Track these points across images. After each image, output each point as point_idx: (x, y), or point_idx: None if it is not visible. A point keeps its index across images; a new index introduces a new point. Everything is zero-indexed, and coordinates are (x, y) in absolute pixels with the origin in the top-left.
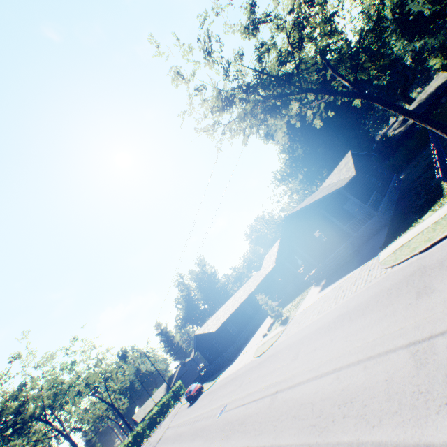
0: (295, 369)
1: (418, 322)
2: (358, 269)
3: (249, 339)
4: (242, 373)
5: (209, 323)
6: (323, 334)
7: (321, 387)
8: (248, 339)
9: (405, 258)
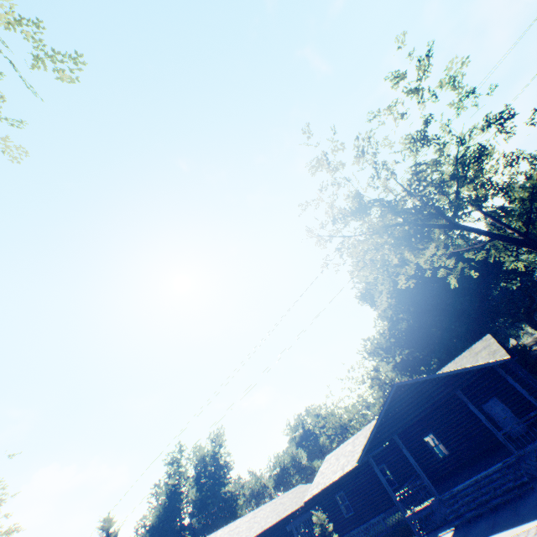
0: None
1: None
2: None
3: None
4: None
5: None
6: None
7: None
8: None
9: None
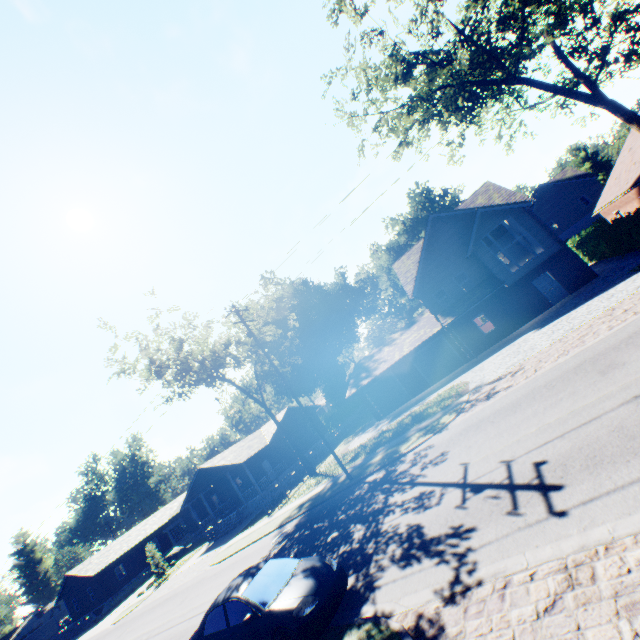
0: None
1: (158, 625)
2: (217, 549)
3: (134, 591)
4: None
5: (93, 560)
6: (146, 616)
7: None
8: (135, 589)
9: (214, 562)
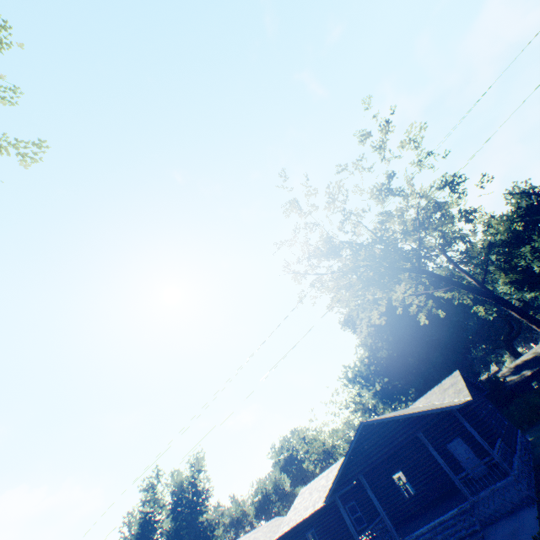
0: None
1: None
2: None
3: None
4: None
5: None
6: None
7: None
8: None
9: None
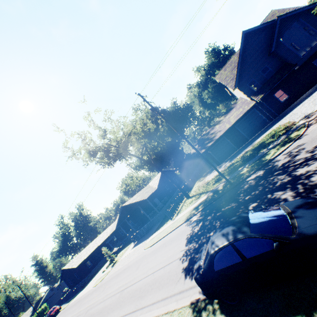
0: (99, 297)
1: (128, 281)
2: (143, 243)
3: (98, 271)
4: (83, 297)
5: (74, 260)
6: (115, 279)
7: (99, 307)
8: (98, 271)
9: (147, 247)
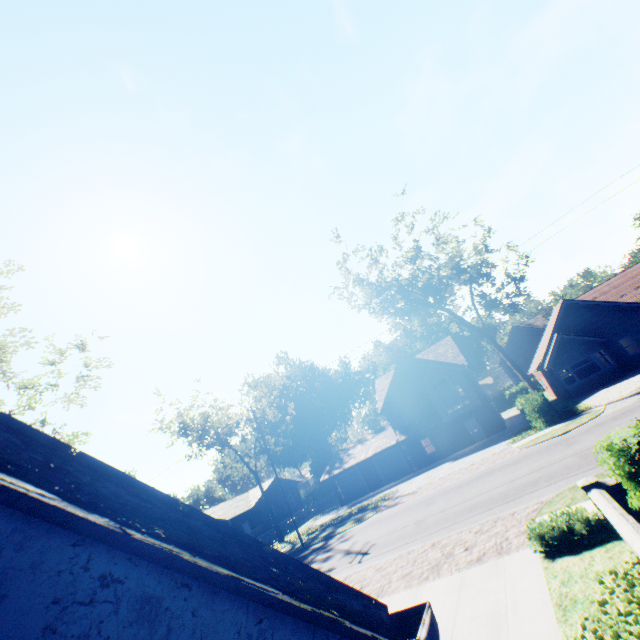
0: None
1: None
2: None
3: None
4: None
5: None
6: None
7: None
8: None
9: None
